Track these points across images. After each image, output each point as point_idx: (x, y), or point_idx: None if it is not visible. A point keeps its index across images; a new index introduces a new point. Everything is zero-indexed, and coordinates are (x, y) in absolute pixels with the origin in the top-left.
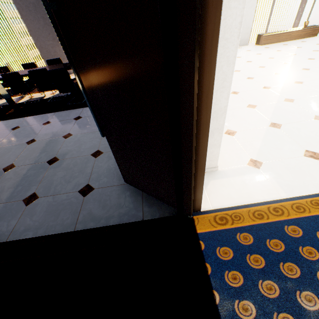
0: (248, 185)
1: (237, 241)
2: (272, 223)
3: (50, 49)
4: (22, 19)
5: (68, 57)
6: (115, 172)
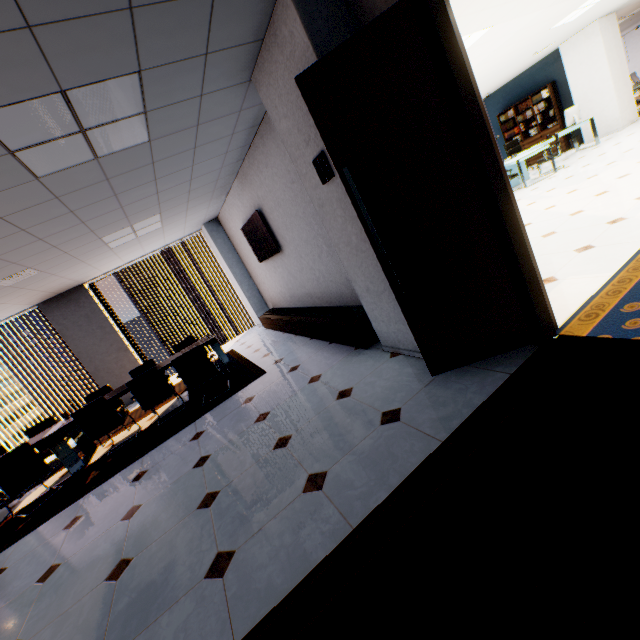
0: (567, 291)
1: (629, 312)
2: (634, 287)
3: (113, 367)
4: (66, 342)
5: (366, 214)
6: (402, 383)
